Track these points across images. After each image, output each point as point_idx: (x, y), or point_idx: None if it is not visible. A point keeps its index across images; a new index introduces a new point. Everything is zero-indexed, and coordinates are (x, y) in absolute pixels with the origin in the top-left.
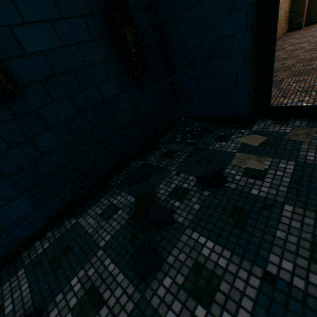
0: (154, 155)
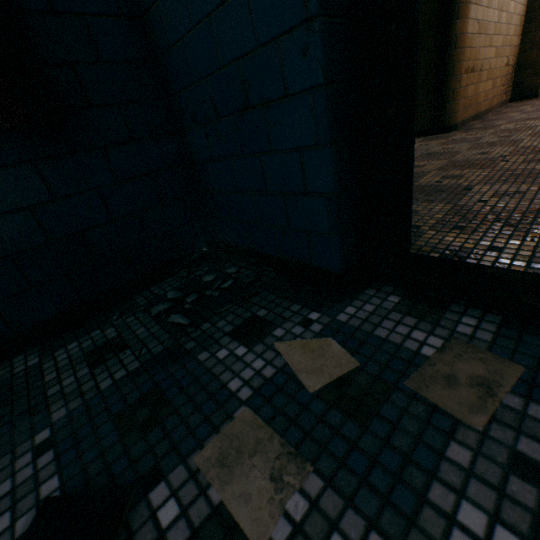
0: (81, 342)
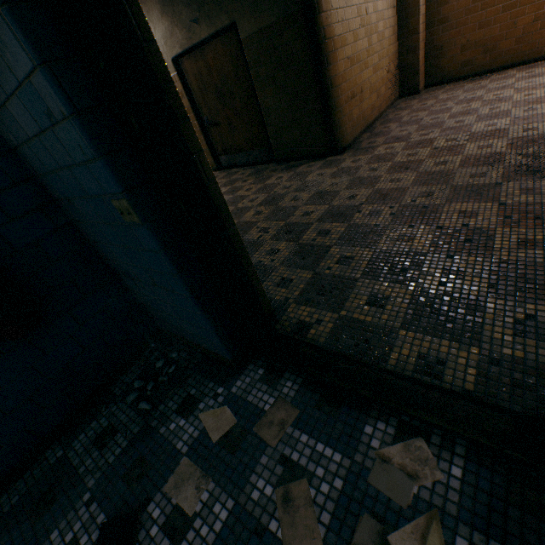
0: (86, 432)
